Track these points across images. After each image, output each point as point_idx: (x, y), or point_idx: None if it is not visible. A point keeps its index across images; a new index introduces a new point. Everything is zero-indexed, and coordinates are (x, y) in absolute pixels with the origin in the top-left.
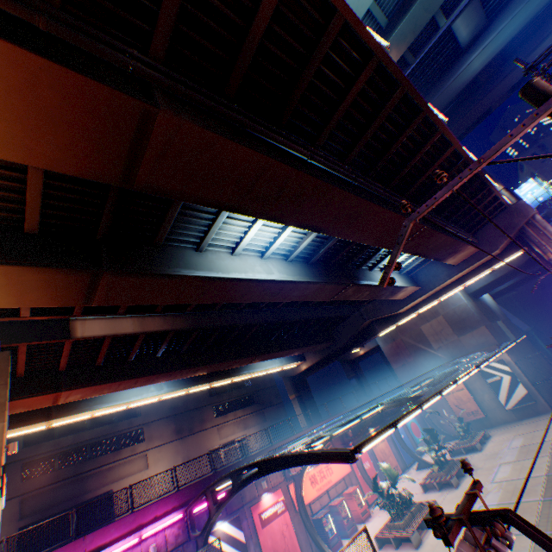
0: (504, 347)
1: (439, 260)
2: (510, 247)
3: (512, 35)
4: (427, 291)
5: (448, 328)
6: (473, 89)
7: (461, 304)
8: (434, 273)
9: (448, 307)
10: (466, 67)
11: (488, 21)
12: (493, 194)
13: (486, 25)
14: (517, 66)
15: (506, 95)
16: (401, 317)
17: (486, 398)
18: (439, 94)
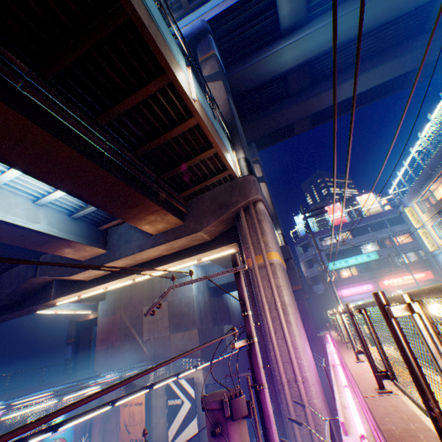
0: (176, 374)
1: (98, 206)
2: (224, 236)
3: (323, 49)
4: (111, 259)
5: (168, 319)
6: (284, 95)
7: (190, 296)
8: (129, 238)
9: (177, 294)
10: (278, 51)
11: (309, 20)
12: (196, 120)
13: (307, 20)
14: (321, 94)
15: (309, 125)
16: (83, 288)
17: (162, 424)
18: (249, 65)
